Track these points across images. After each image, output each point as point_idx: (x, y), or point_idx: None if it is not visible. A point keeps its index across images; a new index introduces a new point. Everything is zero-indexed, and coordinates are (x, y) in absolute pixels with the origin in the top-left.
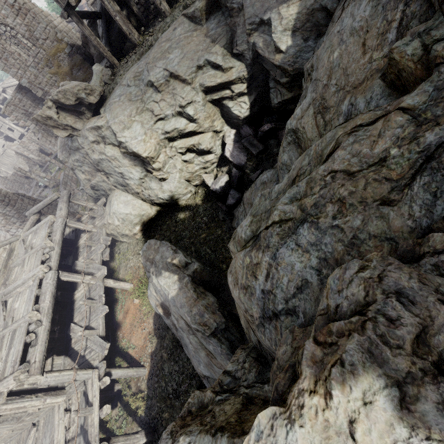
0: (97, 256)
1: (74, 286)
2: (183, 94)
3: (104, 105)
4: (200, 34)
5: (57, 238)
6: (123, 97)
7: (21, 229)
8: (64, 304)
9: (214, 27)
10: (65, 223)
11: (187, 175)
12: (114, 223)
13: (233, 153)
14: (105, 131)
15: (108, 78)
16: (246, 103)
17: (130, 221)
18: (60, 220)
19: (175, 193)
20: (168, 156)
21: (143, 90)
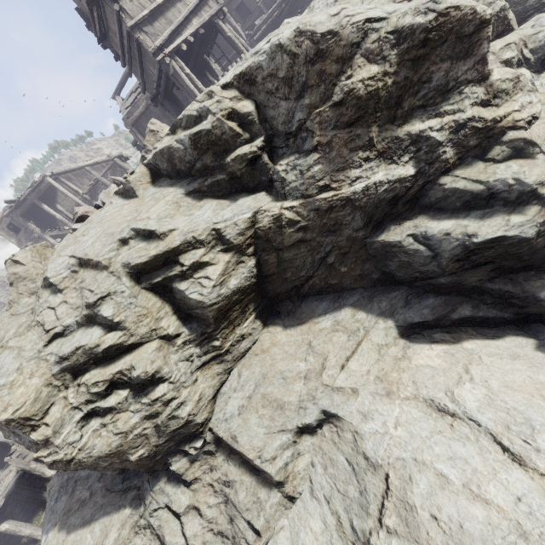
0: None
1: None
2: None
3: None
4: None
5: None
6: None
7: None
8: (5, 448)
9: None
10: None
11: None
12: None
13: None
14: None
15: None
16: None
17: None
18: None
19: None
20: None
21: None
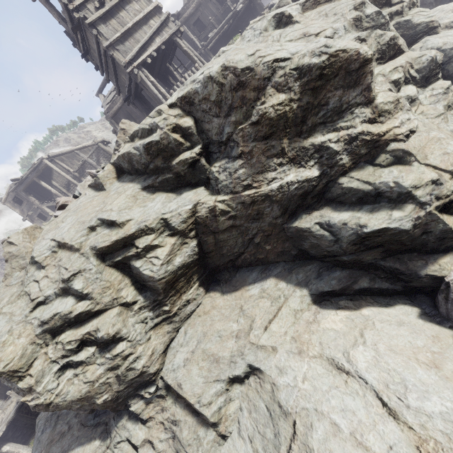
0: None
1: None
2: None
3: None
4: None
5: None
6: None
7: None
8: None
9: None
10: None
11: None
12: None
13: None
14: None
15: None
16: None
17: None
18: None
19: None
20: None
21: None
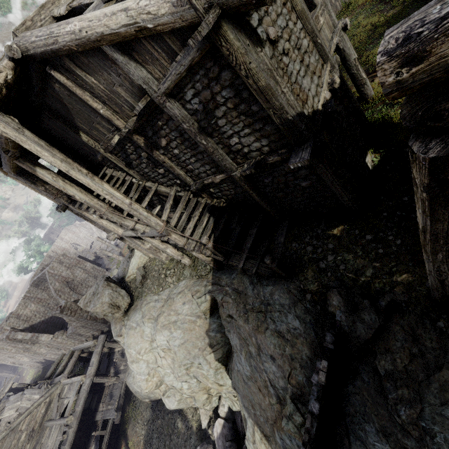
0: (108, 423)
1: (89, 440)
2: (179, 371)
3: (128, 313)
4: (202, 325)
5: (79, 409)
6: (138, 329)
7: (79, 323)
8: None
9: (215, 328)
10: (91, 383)
11: (186, 403)
12: (130, 388)
13: (219, 440)
14: (122, 345)
15: (138, 283)
16: (238, 404)
17: (141, 395)
18: (87, 381)
19: (174, 408)
20: (169, 387)
21: (152, 337)
